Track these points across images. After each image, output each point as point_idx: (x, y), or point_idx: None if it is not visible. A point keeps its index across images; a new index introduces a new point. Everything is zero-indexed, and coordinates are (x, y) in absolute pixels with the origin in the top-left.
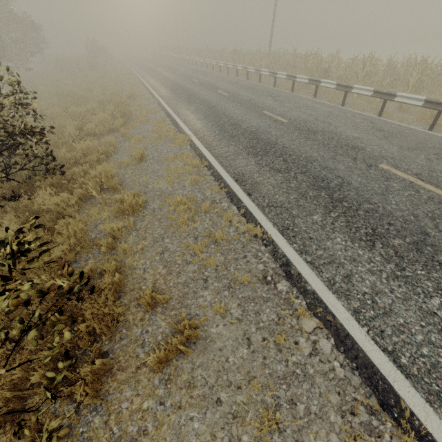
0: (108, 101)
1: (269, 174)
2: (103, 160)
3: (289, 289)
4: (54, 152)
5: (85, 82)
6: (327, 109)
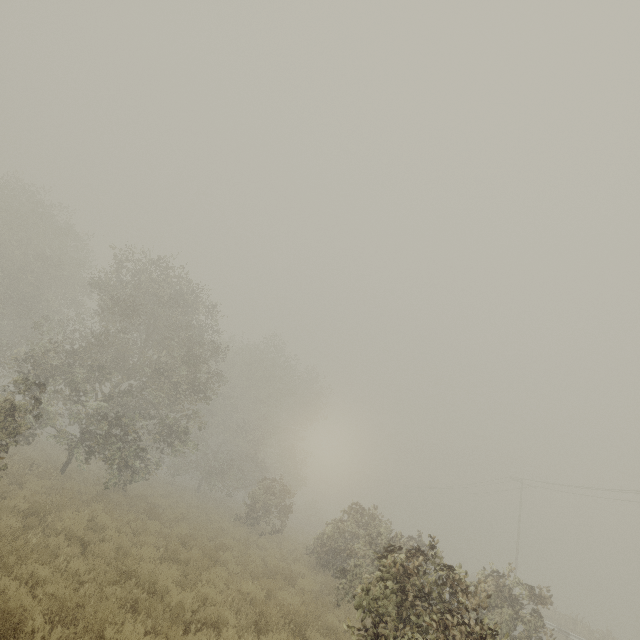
0: None
1: None
2: None
3: None
4: None
5: None
6: None
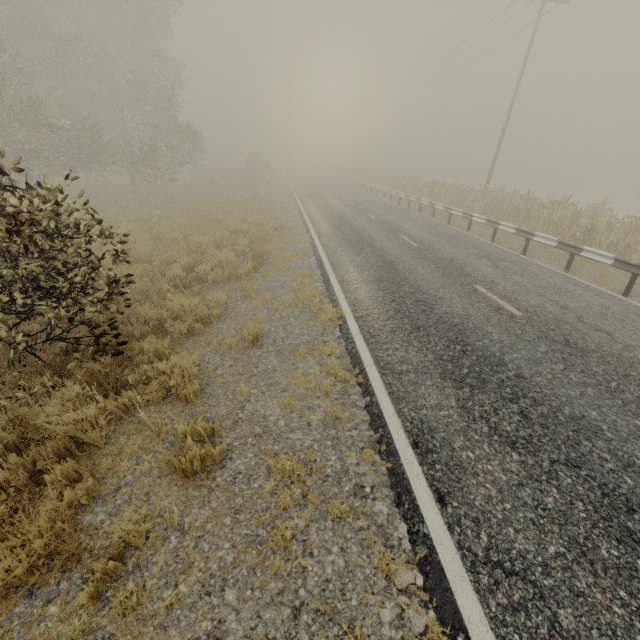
0: (246, 230)
1: (489, 446)
2: (198, 330)
3: None
4: (131, 307)
5: (230, 200)
6: (598, 300)
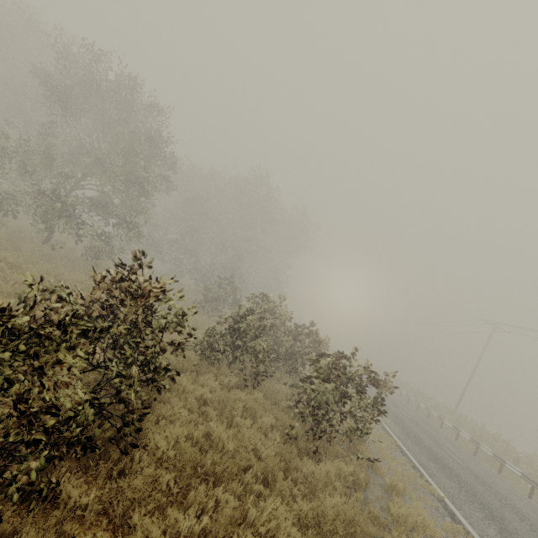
0: None
1: (445, 477)
2: None
3: (453, 522)
4: None
5: None
6: (509, 486)
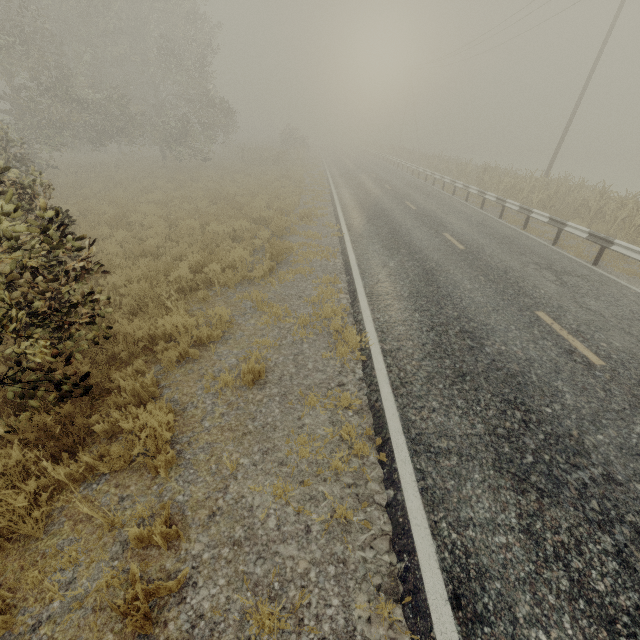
0: (270, 219)
1: (573, 623)
2: (193, 356)
3: None
4: (118, 324)
5: (259, 180)
6: None
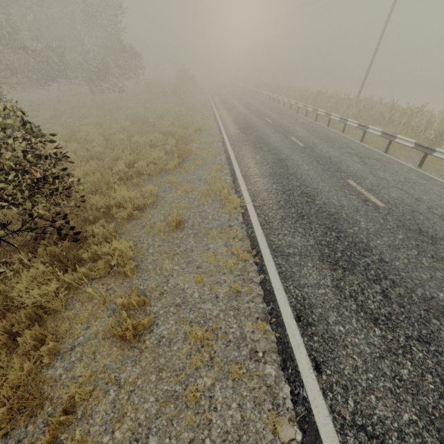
0: (174, 132)
1: (357, 322)
2: (136, 215)
3: None
4: (85, 198)
5: (163, 107)
6: None
